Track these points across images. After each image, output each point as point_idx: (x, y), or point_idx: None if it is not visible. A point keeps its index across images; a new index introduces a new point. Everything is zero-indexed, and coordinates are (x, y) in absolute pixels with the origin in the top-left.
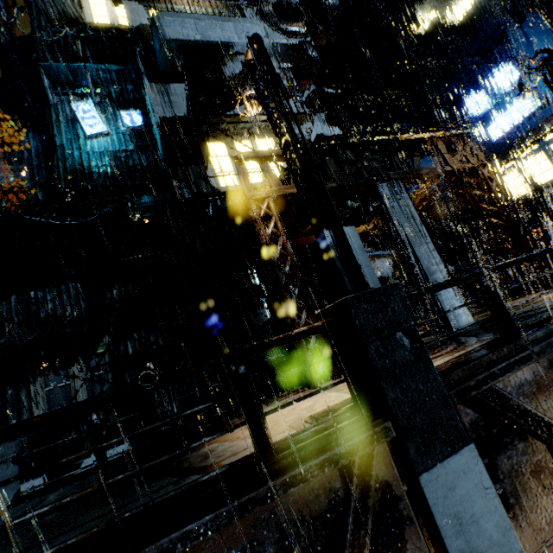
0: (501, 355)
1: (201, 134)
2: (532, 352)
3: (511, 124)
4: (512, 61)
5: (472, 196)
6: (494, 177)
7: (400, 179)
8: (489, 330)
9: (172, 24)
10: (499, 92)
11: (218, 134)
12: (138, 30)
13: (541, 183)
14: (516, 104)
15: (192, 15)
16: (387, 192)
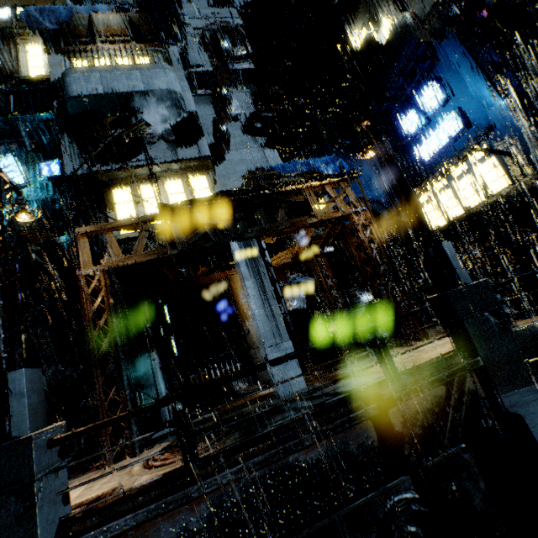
0: (151, 497)
1: (106, 182)
2: (173, 499)
3: (439, 145)
4: (435, 81)
5: (351, 242)
6: (370, 224)
7: (256, 236)
8: (258, 423)
9: (77, 80)
10: (427, 112)
11: (123, 181)
12: (58, 83)
13: (472, 205)
14: (442, 124)
15: (99, 69)
16: (237, 252)
